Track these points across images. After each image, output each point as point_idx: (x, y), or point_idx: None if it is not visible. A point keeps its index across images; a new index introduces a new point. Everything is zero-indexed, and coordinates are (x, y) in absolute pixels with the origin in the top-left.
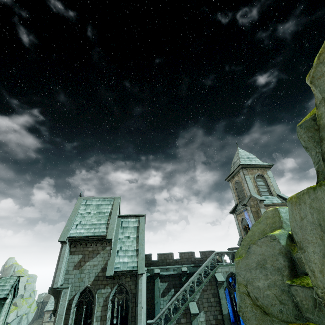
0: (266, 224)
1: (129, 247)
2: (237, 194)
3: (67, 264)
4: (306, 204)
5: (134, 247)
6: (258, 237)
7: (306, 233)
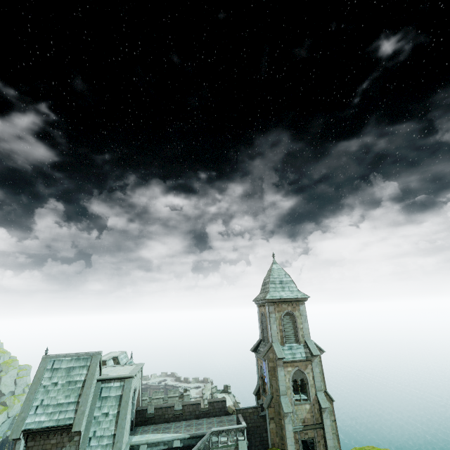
0: None
1: (106, 430)
2: (262, 329)
3: None
4: None
5: (112, 431)
6: None
7: None
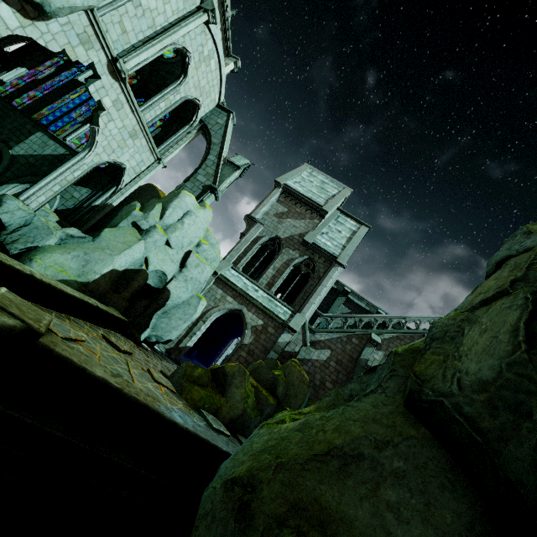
0: None
1: (337, 238)
2: None
3: (270, 208)
4: None
5: (342, 242)
6: None
7: None
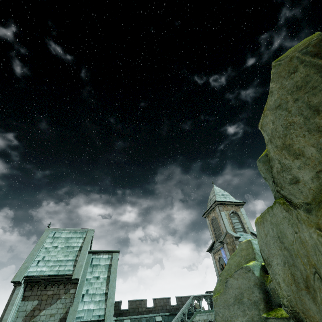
0: (241, 256)
1: (98, 289)
2: (214, 231)
3: (16, 314)
4: (268, 221)
5: (103, 290)
6: (235, 270)
7: (270, 247)
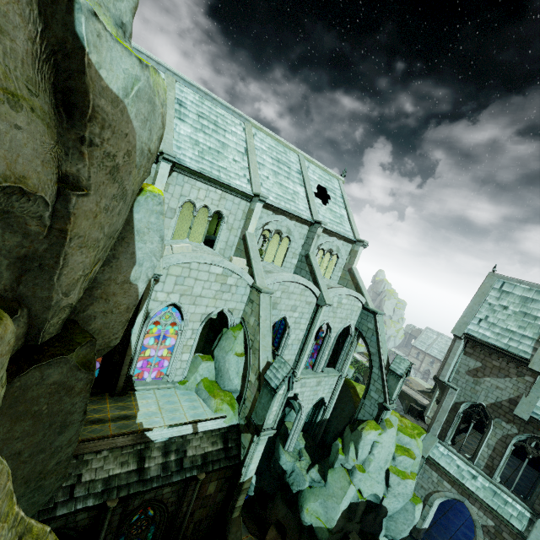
0: None
1: None
2: None
3: (458, 364)
4: None
5: None
6: None
7: None
